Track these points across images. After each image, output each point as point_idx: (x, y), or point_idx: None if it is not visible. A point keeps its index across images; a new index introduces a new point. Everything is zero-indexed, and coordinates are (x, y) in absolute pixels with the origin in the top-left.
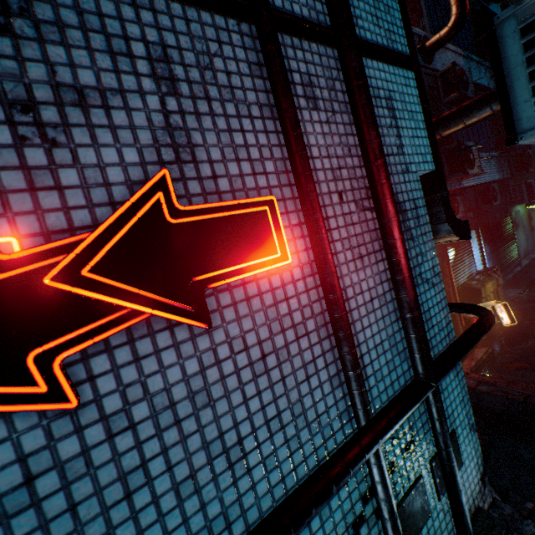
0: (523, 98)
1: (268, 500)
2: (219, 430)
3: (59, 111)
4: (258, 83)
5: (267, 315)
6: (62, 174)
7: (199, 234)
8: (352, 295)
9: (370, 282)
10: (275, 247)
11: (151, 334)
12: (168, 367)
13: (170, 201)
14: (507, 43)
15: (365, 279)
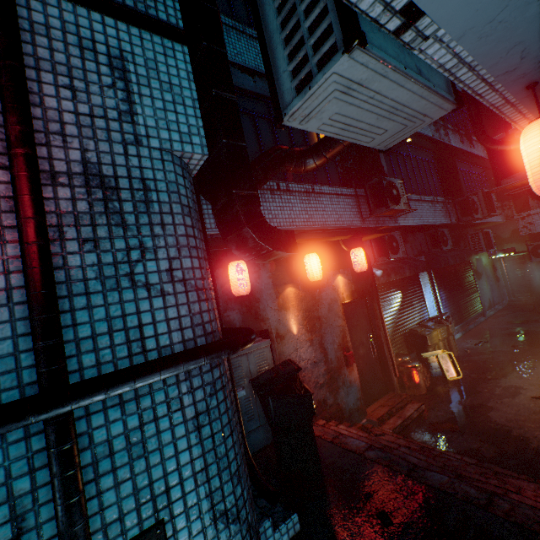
0: (282, 68)
1: None
2: None
3: None
4: None
5: None
6: None
7: None
8: None
9: None
10: None
11: None
12: None
13: None
14: (266, 10)
15: None
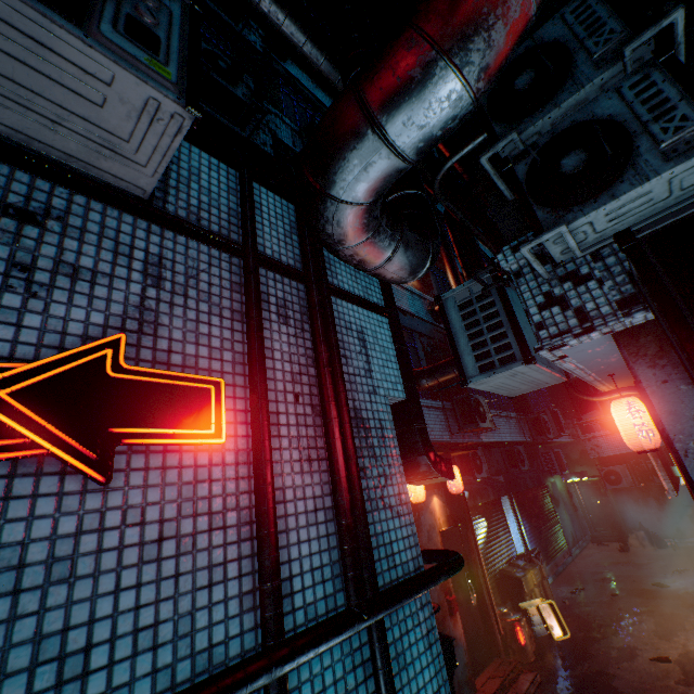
0: (467, 351)
1: None
2: (66, 622)
3: (52, 277)
4: (236, 295)
5: (181, 492)
6: (28, 317)
7: (134, 391)
8: (292, 498)
9: (318, 489)
10: (211, 424)
11: (38, 475)
12: (39, 517)
13: (118, 358)
14: (452, 313)
15: (312, 485)
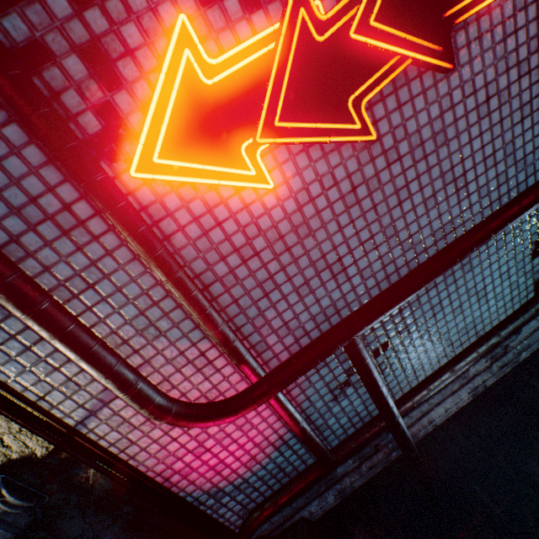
0: None
1: (479, 218)
2: (450, 165)
3: None
4: None
5: (494, 54)
6: None
7: None
8: None
9: None
10: None
11: (407, 84)
12: (418, 113)
13: None
14: None
15: None
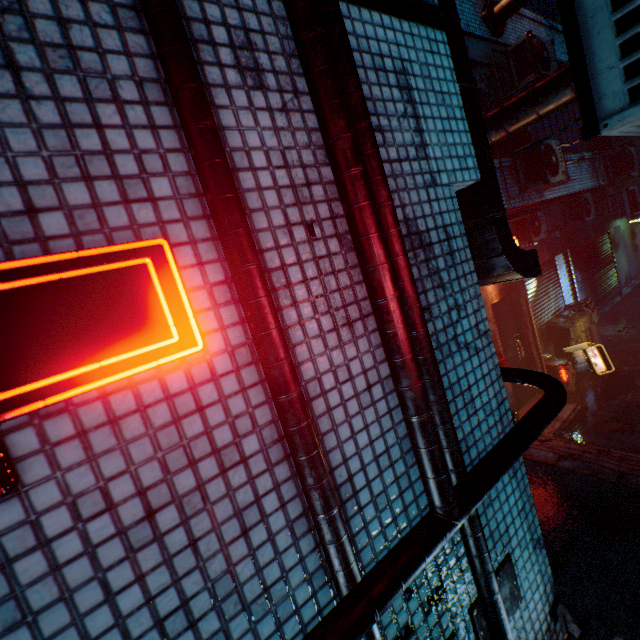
0: (607, 62)
1: None
2: None
3: None
4: (135, 40)
5: (157, 443)
6: None
7: None
8: (333, 385)
9: (367, 359)
10: (168, 327)
11: None
12: None
13: None
14: None
15: (358, 357)
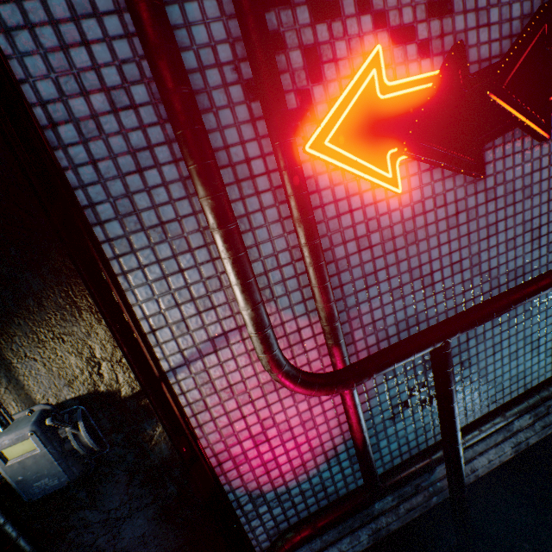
0: None
1: (544, 270)
2: (531, 216)
3: None
4: None
5: None
6: (490, 13)
7: None
8: None
9: None
10: None
11: (512, 141)
12: (516, 166)
13: (548, 30)
14: None
15: None
